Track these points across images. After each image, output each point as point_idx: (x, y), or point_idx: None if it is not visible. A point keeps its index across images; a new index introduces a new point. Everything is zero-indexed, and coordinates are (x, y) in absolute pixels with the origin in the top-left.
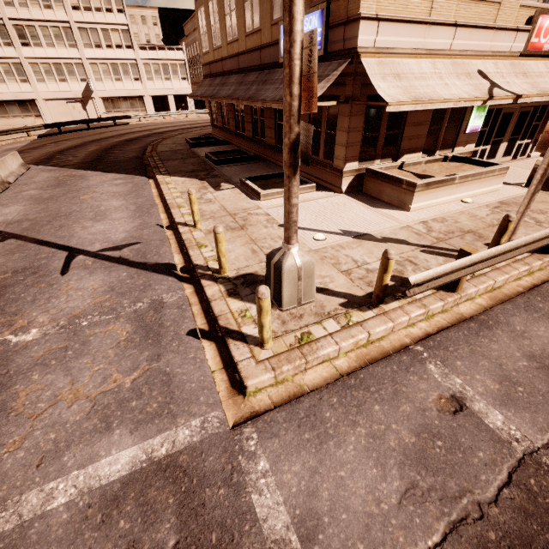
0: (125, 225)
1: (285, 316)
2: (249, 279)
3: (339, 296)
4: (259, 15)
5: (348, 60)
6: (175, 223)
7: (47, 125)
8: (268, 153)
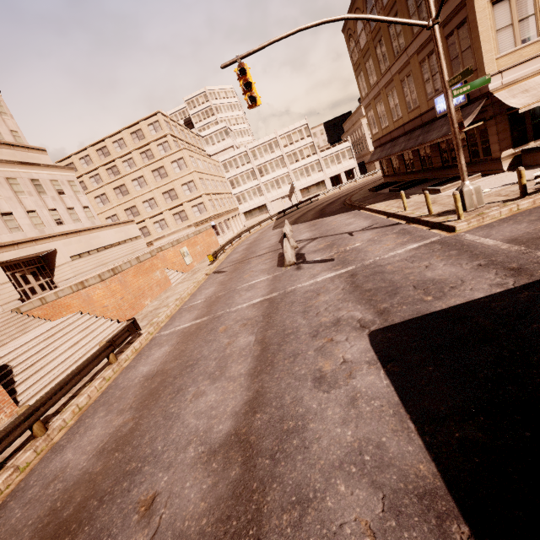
0: (365, 222)
1: (468, 213)
2: (445, 212)
3: (499, 202)
4: (417, 99)
5: (485, 99)
6: (391, 215)
7: (279, 212)
8: (437, 173)
